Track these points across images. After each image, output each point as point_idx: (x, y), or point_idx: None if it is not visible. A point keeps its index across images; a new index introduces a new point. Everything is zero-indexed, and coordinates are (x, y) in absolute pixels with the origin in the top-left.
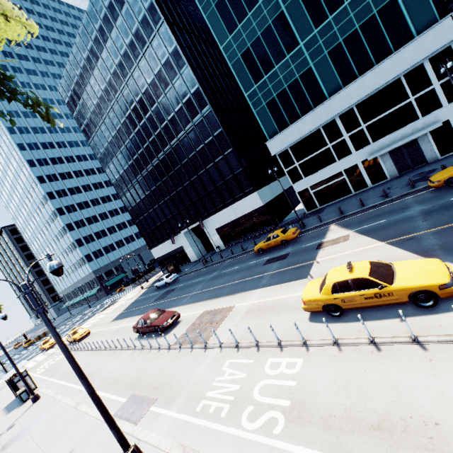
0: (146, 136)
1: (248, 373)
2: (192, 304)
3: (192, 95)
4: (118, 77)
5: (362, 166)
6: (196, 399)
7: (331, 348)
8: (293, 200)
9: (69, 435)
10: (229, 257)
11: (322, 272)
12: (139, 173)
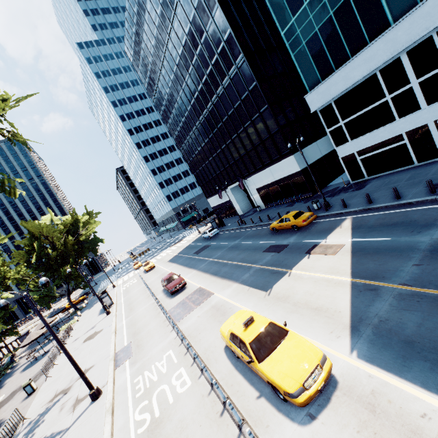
0: (192, 93)
1: (167, 371)
2: (201, 273)
3: (225, 43)
4: (162, 30)
5: (435, 128)
6: (140, 372)
7: (208, 387)
8: None
9: (98, 353)
10: (256, 225)
11: (279, 292)
12: (191, 130)
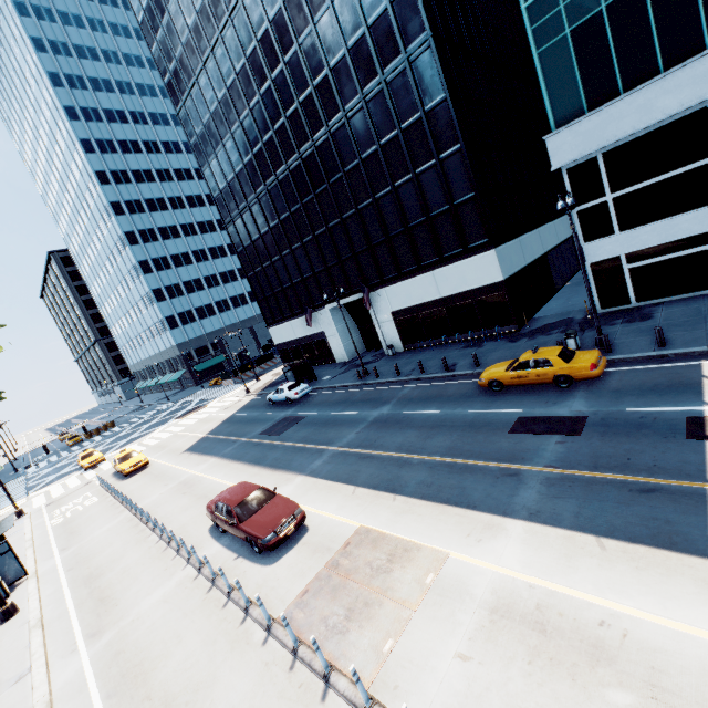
0: (282, 105)
1: None
2: (333, 484)
3: (391, 5)
4: None
5: None
6: None
7: None
8: (555, 277)
9: None
10: (415, 378)
11: None
12: (262, 183)
